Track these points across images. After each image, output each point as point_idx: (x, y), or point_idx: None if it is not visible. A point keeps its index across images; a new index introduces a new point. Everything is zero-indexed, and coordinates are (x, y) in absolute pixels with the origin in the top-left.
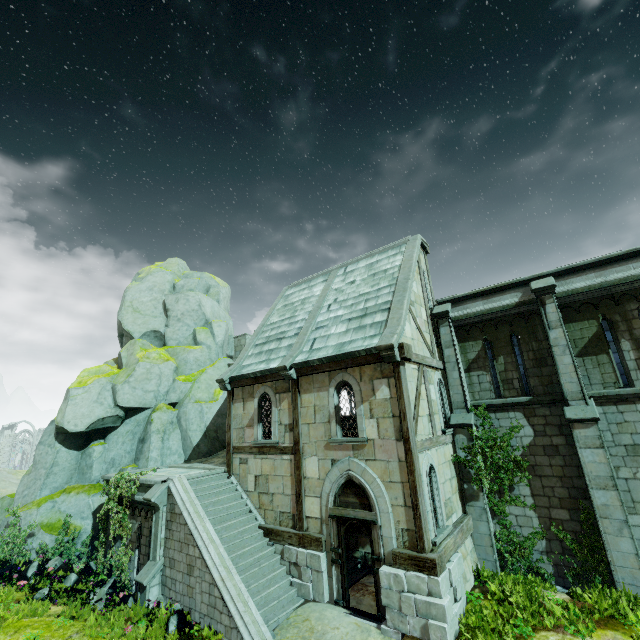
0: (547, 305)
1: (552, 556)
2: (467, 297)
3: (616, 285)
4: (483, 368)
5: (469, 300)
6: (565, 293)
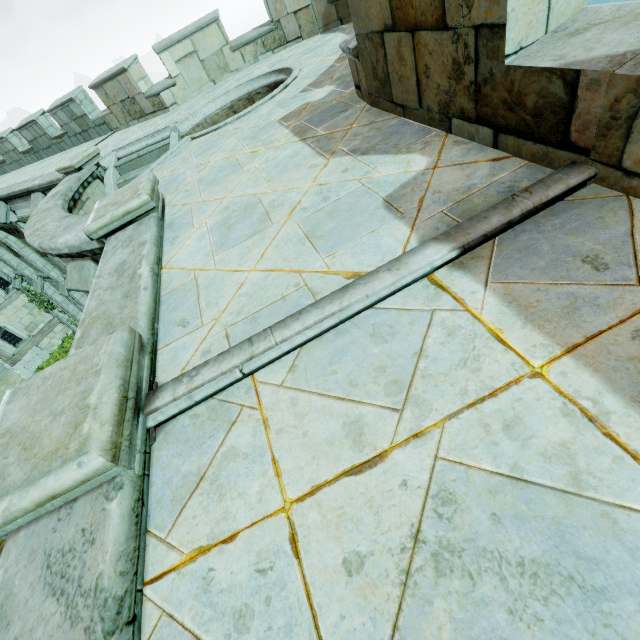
0: None
1: None
2: None
3: None
4: None
5: None
6: None
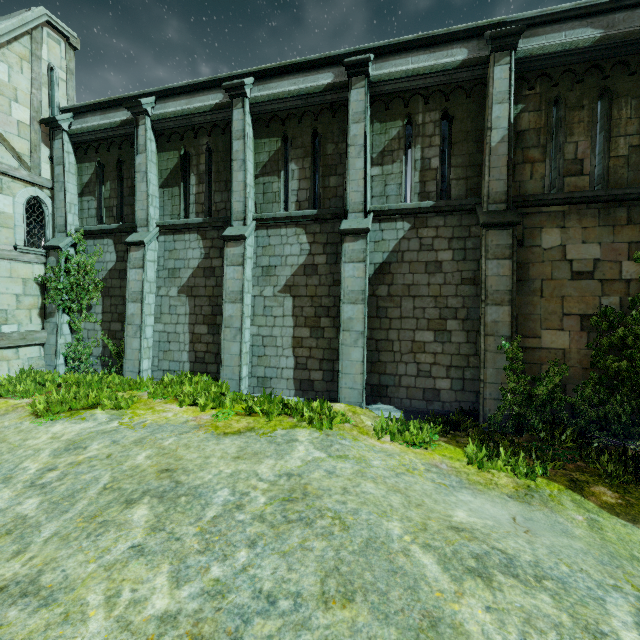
0: (140, 127)
1: (99, 358)
2: (87, 108)
3: (194, 115)
4: (93, 193)
5: (90, 113)
6: (158, 116)
